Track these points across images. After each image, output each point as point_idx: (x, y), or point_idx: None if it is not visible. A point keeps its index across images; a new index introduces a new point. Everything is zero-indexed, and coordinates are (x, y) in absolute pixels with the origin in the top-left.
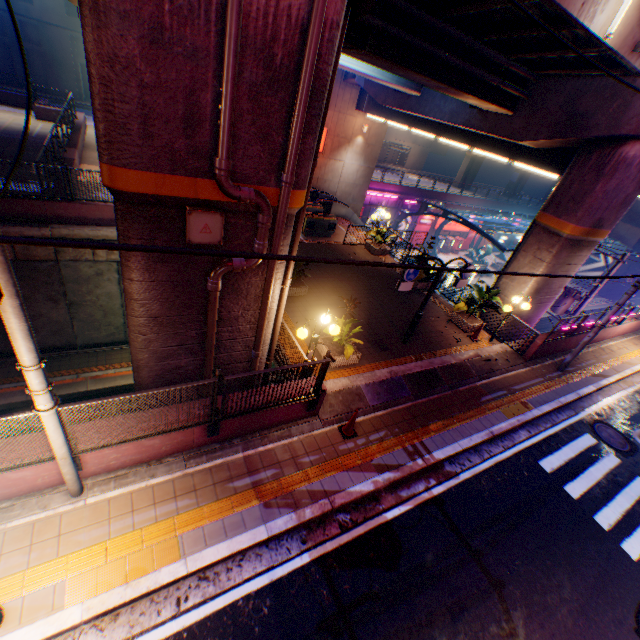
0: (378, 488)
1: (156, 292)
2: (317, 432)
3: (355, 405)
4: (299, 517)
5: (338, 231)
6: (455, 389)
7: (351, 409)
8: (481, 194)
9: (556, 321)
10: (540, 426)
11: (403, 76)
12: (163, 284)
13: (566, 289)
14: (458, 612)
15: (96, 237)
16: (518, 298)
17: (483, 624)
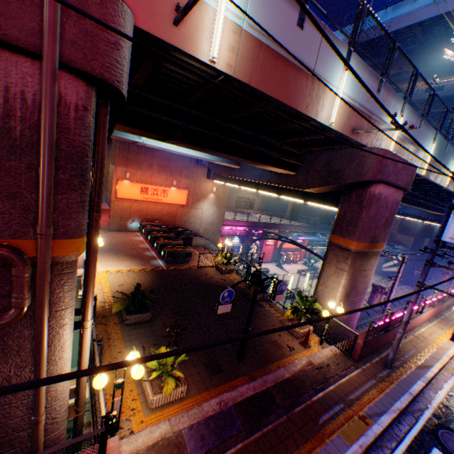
0: None
1: None
2: None
3: None
4: None
5: (196, 257)
6: (291, 411)
7: None
8: (305, 222)
9: (379, 307)
10: (386, 447)
11: (216, 155)
12: None
13: (373, 286)
14: None
15: None
16: (333, 302)
17: None
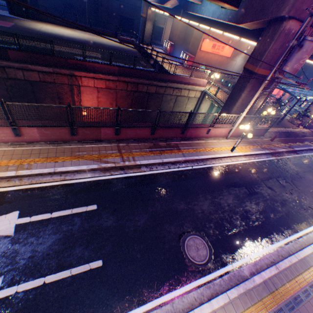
0: (283, 151)
1: (246, 97)
2: (264, 139)
3: (271, 136)
4: (269, 151)
5: None
6: (295, 138)
7: (270, 136)
8: None
9: None
10: None
11: None
12: (248, 95)
13: None
14: (307, 172)
15: (176, 87)
16: None
17: (312, 174)
